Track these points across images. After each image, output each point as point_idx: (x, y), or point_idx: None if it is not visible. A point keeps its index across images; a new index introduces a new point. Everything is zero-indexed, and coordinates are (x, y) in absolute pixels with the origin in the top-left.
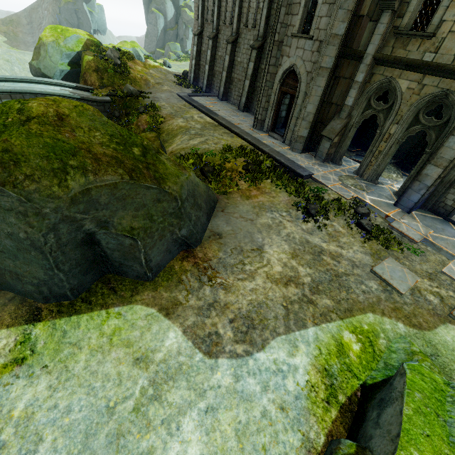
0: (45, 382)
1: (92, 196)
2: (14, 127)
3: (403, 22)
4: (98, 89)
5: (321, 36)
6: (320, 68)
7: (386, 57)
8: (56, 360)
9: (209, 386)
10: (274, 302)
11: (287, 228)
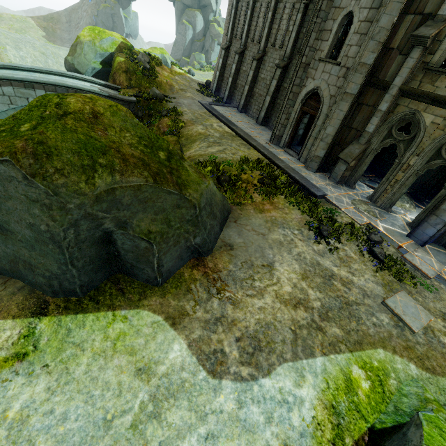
0: (44, 383)
1: (115, 196)
2: (51, 120)
3: (434, 59)
4: (125, 89)
5: (349, 63)
6: (344, 93)
7: (413, 91)
8: (57, 360)
9: (211, 409)
10: (282, 324)
11: (298, 247)
